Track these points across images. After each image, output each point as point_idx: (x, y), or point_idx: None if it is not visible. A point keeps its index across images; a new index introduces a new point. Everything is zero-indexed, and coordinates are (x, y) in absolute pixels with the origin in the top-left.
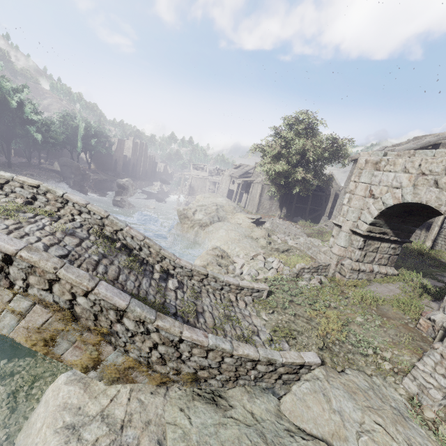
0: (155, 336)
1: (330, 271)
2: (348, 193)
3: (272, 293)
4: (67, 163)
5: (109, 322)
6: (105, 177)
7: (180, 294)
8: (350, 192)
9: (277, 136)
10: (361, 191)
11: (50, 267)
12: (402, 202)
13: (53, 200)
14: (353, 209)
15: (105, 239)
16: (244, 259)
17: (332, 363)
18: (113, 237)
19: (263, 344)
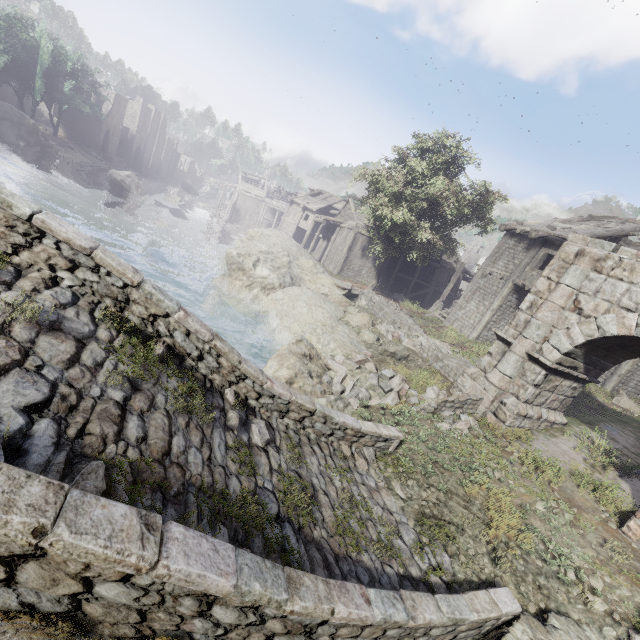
0: (276, 624)
1: (480, 408)
2: (533, 294)
3: (403, 441)
4: (11, 115)
5: (177, 619)
6: (85, 159)
7: (274, 457)
8: (536, 294)
9: (399, 162)
10: (561, 299)
11: (18, 532)
12: (635, 335)
13: (1, 224)
14: (540, 323)
15: (132, 337)
16: (346, 366)
17: (518, 595)
18: (147, 328)
19: (412, 556)
